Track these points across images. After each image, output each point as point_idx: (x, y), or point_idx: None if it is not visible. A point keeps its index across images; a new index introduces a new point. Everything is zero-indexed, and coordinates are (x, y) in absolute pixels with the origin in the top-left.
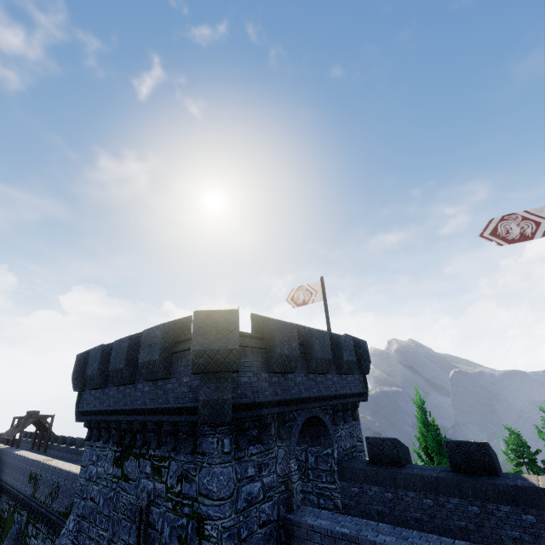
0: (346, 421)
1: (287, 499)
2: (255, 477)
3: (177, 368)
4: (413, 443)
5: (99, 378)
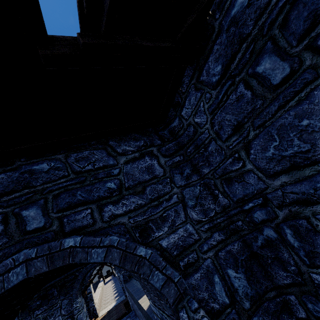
0: None
1: None
2: None
3: None
4: None
5: None
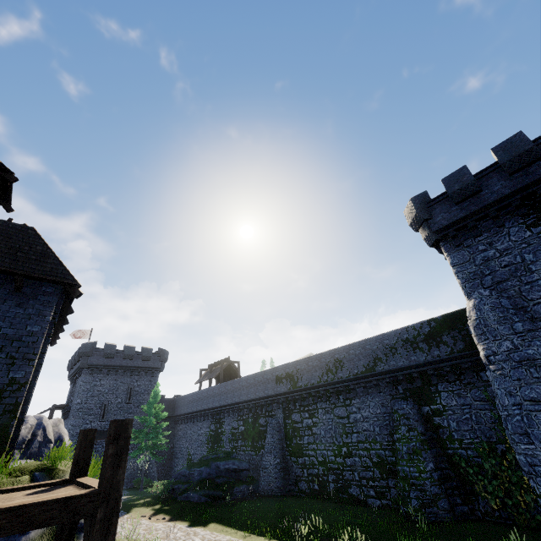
0: None
1: None
2: None
3: None
4: None
5: (477, 183)
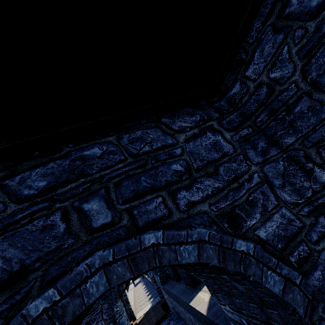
0: None
1: None
2: None
3: None
4: None
5: None
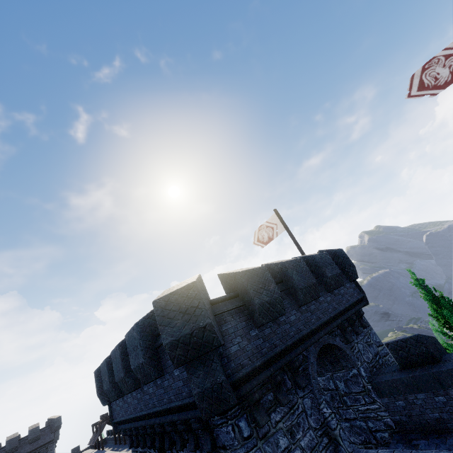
0: (357, 334)
1: (335, 450)
2: (290, 446)
3: (165, 362)
4: (431, 323)
5: (113, 390)
